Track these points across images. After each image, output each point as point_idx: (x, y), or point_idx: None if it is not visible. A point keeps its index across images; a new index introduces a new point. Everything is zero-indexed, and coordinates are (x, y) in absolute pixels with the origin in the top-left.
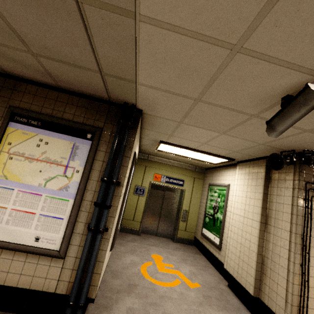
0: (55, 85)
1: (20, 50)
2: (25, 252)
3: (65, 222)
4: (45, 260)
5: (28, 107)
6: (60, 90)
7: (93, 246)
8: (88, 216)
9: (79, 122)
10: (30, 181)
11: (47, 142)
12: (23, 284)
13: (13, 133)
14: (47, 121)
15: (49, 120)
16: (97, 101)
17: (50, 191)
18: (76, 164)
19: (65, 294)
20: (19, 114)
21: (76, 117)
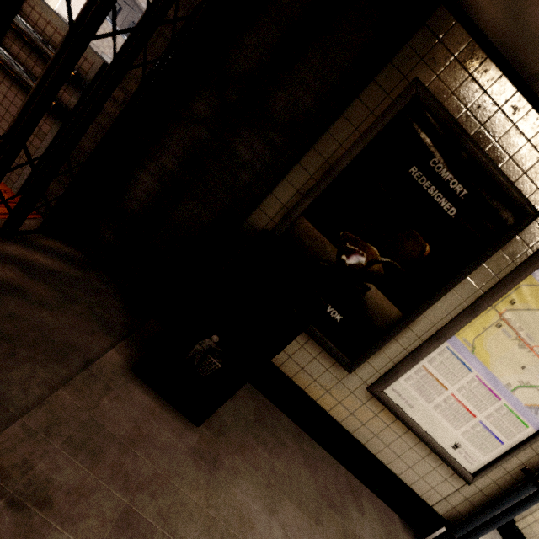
0: None
1: None
2: (434, 452)
3: (501, 449)
4: (445, 471)
5: None
6: None
7: (524, 502)
8: (532, 458)
9: None
10: (499, 373)
11: None
12: (406, 478)
13: (528, 288)
14: None
15: None
16: None
17: (515, 401)
18: None
19: (440, 514)
20: None
21: None
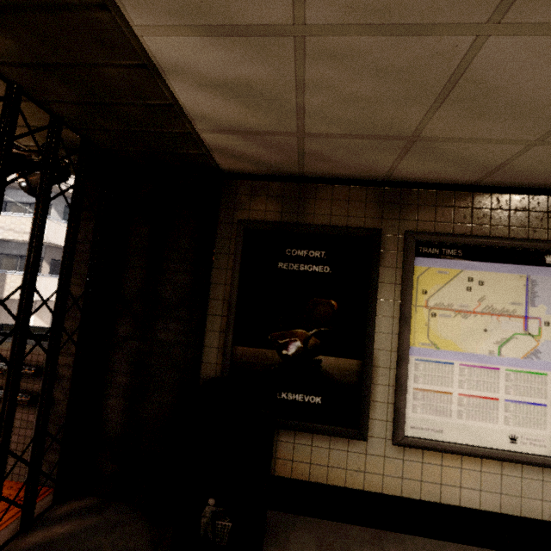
0: (471, 182)
1: (513, 142)
2: (501, 460)
3: (550, 411)
4: (532, 471)
5: (431, 228)
6: (473, 189)
7: None
8: None
9: (525, 239)
10: (473, 349)
11: (482, 281)
12: (509, 508)
13: (423, 275)
14: (471, 247)
15: (477, 245)
16: (543, 194)
17: (510, 361)
18: (540, 311)
19: None
20: (424, 242)
21: (514, 231)
